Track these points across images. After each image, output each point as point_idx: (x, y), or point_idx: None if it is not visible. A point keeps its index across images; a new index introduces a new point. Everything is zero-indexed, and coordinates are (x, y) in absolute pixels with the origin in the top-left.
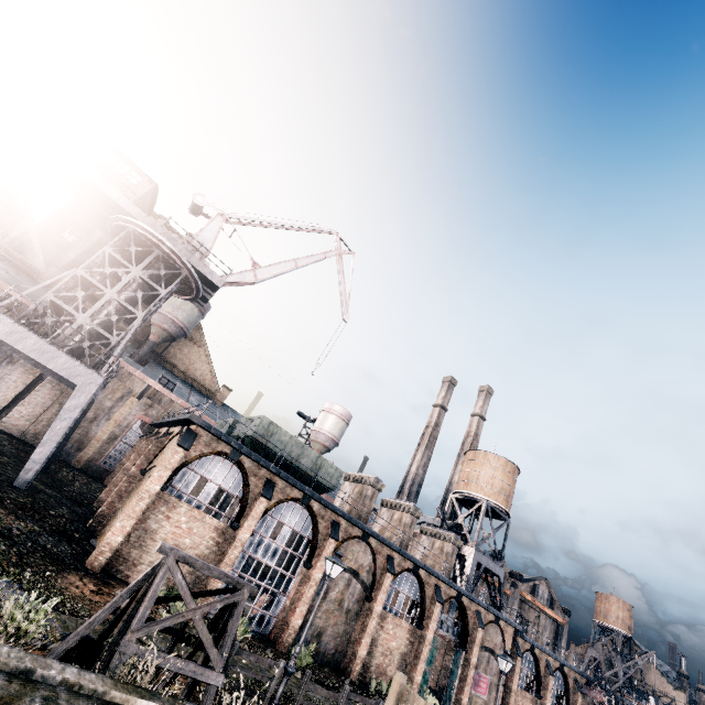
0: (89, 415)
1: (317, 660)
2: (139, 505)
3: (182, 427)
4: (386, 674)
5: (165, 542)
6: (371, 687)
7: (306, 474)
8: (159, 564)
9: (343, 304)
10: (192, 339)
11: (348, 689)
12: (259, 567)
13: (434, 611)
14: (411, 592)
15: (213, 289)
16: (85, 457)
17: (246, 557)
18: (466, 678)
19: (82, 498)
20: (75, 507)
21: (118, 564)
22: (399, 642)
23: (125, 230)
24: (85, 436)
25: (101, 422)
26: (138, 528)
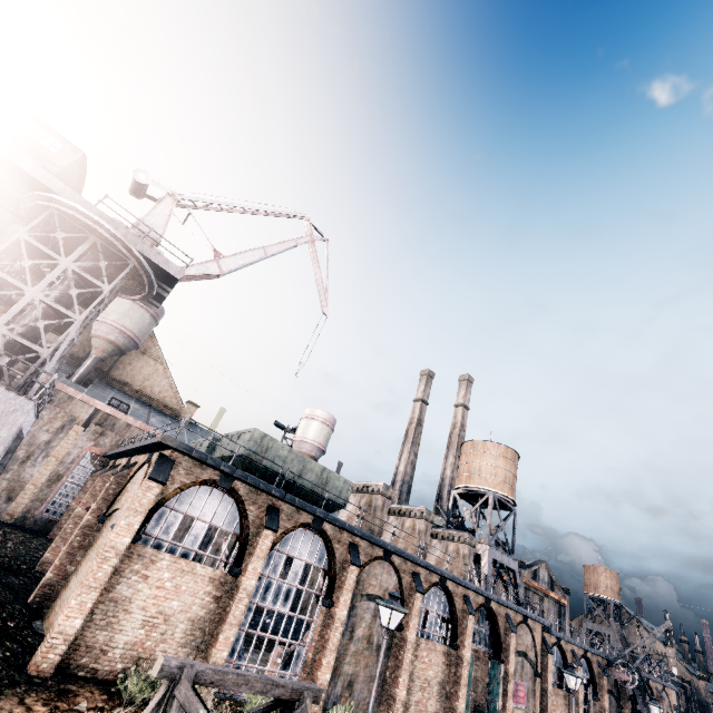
0: (20, 454)
1: None
2: (102, 568)
3: (150, 455)
4: (426, 711)
5: (145, 611)
6: None
7: (312, 492)
8: (161, 700)
9: (321, 296)
10: (145, 352)
11: None
12: None
13: (468, 626)
14: (440, 608)
15: (169, 283)
16: (18, 508)
17: (253, 609)
18: (507, 691)
19: (17, 563)
20: (8, 578)
21: (78, 657)
22: (435, 670)
23: (45, 211)
24: (16, 482)
25: (37, 461)
26: (103, 600)
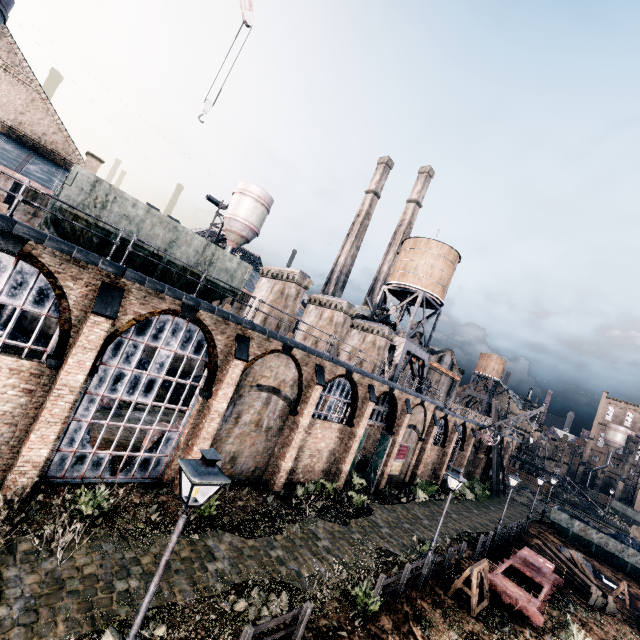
0: None
1: (233, 482)
2: None
3: None
4: (313, 471)
5: None
6: (298, 494)
7: (189, 272)
8: None
9: None
10: (6, 68)
11: (251, 633)
12: (177, 367)
13: (366, 411)
14: (342, 395)
15: None
16: None
17: (97, 400)
18: (391, 454)
19: None
20: None
21: None
22: (328, 442)
23: None
24: None
25: None
26: None
